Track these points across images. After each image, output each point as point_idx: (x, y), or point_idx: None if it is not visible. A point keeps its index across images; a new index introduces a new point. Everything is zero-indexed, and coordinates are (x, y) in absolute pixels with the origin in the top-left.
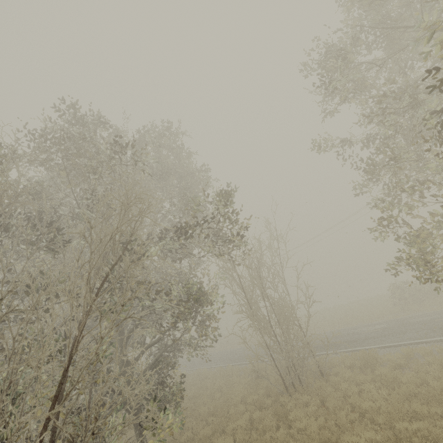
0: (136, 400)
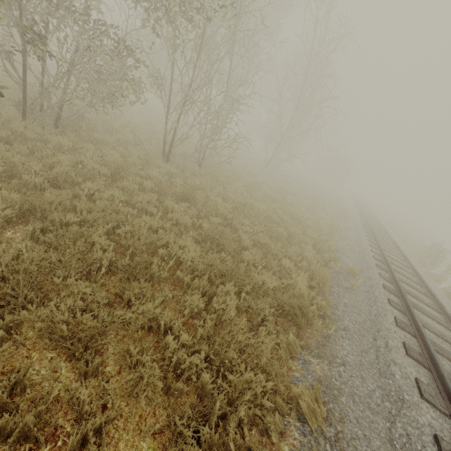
0: None
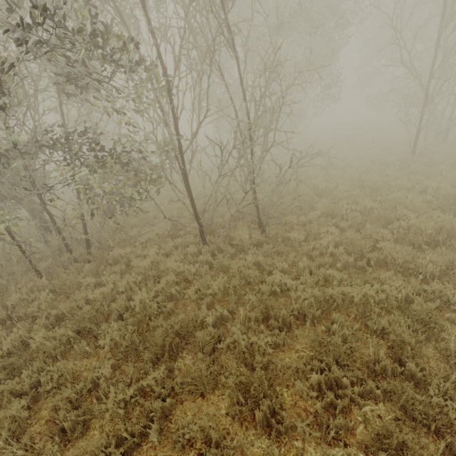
0: (14, 175)
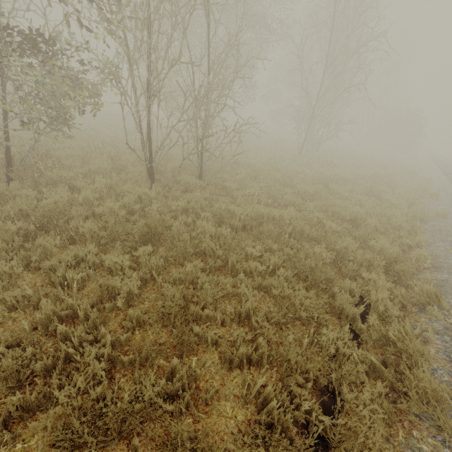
0: None
